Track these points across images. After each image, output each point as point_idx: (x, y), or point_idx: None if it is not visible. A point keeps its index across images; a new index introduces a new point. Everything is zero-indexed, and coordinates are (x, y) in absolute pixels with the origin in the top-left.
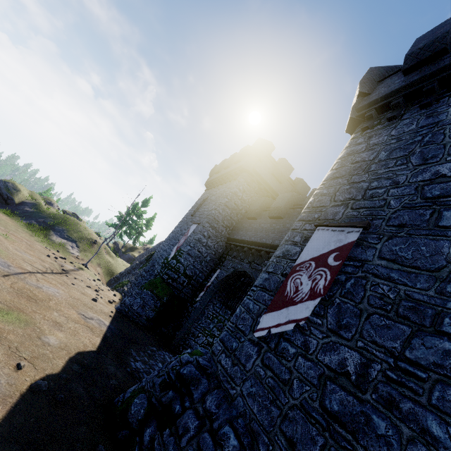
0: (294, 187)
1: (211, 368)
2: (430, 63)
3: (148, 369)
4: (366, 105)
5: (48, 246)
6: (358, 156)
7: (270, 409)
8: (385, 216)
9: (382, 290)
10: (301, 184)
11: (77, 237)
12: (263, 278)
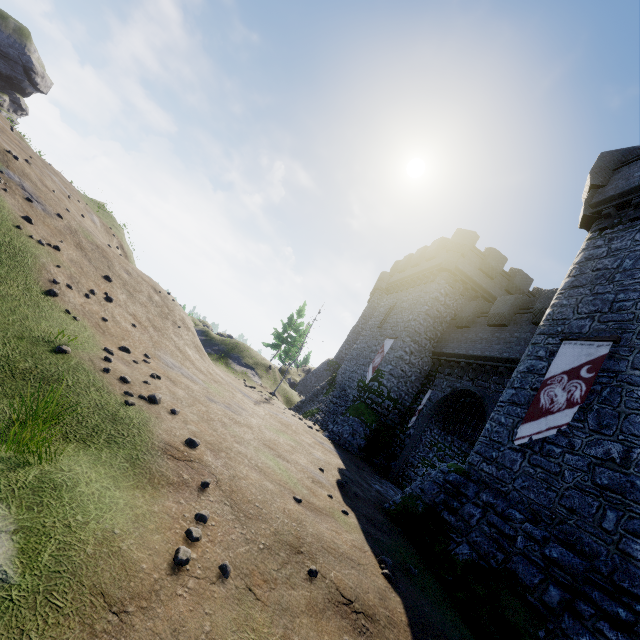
0: (511, 281)
1: (473, 476)
2: None
3: (386, 492)
4: (602, 201)
5: (234, 375)
6: (599, 262)
7: (547, 494)
8: (635, 330)
9: (637, 395)
10: (519, 277)
11: (253, 363)
12: (510, 394)
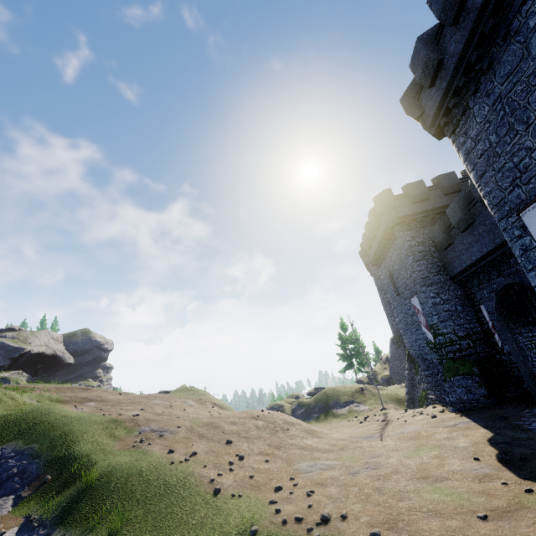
0: (441, 187)
1: None
2: (440, 70)
3: None
4: (432, 121)
5: (346, 420)
6: (475, 151)
7: None
8: None
9: None
10: (443, 180)
11: (348, 397)
12: (533, 276)
